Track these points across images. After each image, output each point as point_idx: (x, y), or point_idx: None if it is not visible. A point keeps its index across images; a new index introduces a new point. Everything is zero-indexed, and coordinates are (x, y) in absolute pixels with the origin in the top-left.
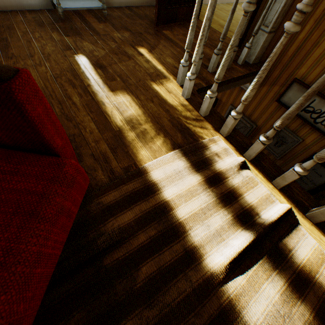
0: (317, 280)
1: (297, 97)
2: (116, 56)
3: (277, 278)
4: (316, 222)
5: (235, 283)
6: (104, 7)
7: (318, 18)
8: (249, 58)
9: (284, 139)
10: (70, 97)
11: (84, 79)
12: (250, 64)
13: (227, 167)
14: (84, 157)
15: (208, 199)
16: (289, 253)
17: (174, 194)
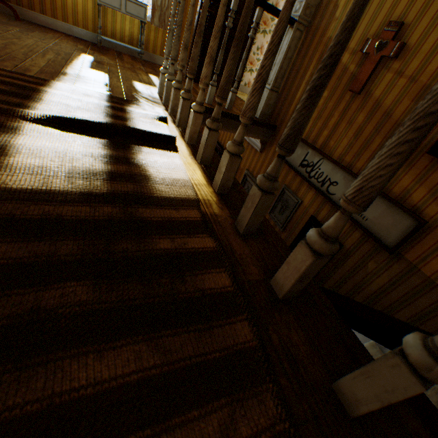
0: (147, 169)
1: (295, 151)
2: (122, 68)
3: (99, 148)
4: (200, 160)
5: (44, 128)
6: (142, 52)
7: (307, 80)
8: (257, 113)
9: (287, 203)
10: (46, 55)
11: (73, 58)
12: (257, 118)
13: (143, 112)
14: (8, 63)
15: (95, 109)
16: (139, 152)
17: (63, 94)
